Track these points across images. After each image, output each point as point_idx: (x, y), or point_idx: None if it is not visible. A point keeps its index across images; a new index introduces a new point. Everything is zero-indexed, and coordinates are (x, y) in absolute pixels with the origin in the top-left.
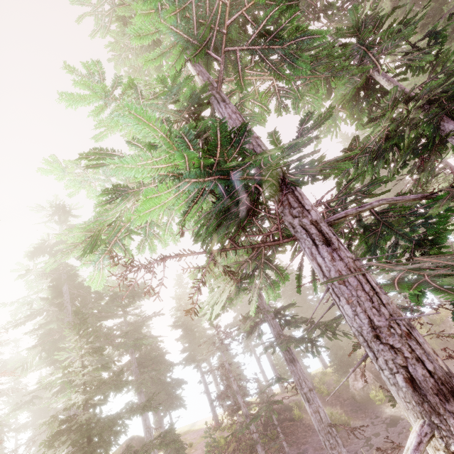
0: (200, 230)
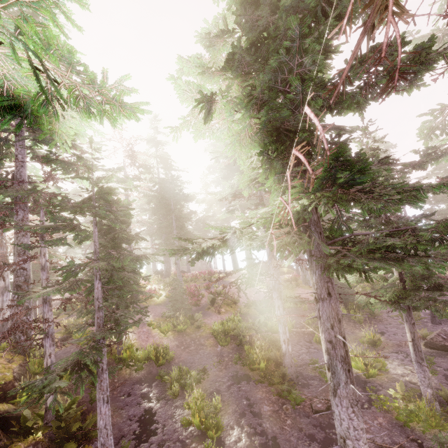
0: None
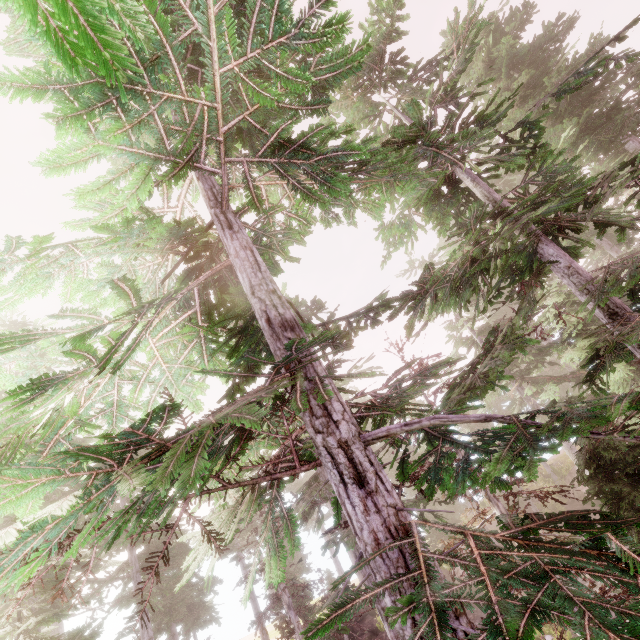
0: (121, 530)
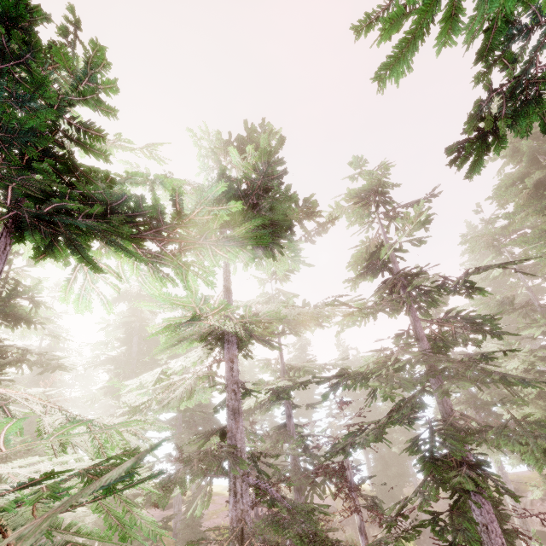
0: None
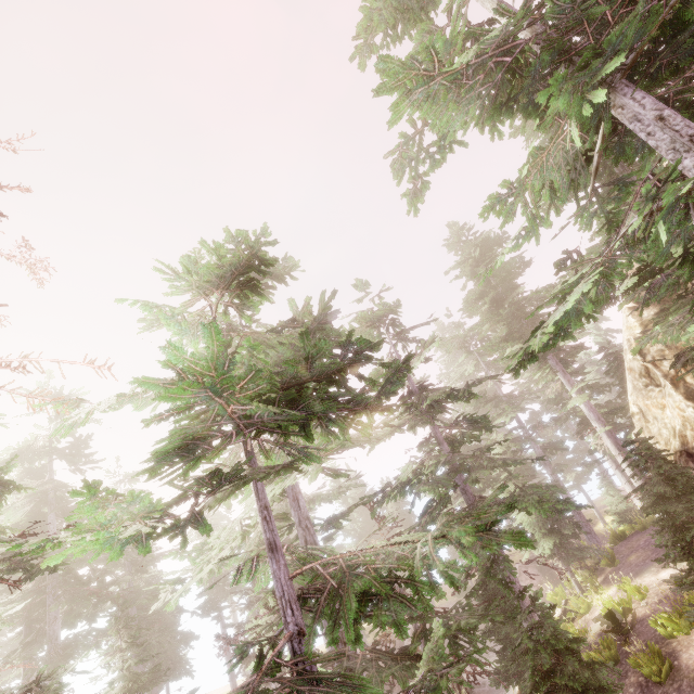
0: None
